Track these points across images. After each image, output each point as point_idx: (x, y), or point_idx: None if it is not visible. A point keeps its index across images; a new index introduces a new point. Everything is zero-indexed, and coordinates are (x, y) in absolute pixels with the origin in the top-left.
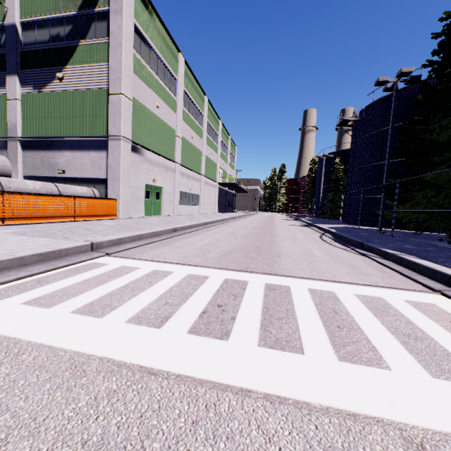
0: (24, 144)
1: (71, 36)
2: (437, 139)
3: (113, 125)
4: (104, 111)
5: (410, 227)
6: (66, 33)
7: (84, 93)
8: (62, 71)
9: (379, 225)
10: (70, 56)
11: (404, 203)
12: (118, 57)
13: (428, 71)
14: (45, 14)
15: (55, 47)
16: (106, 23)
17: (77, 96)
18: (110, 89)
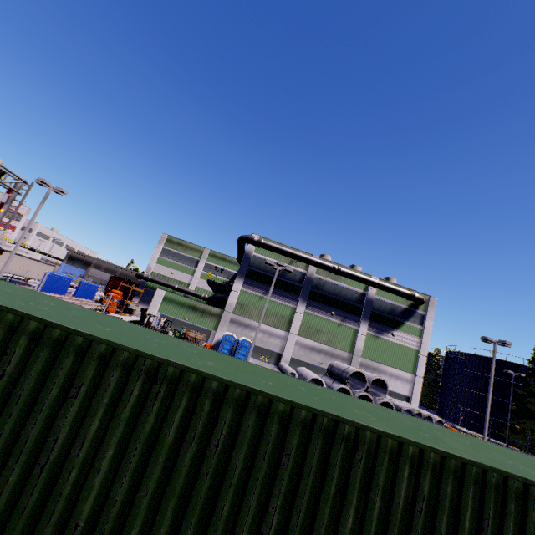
0: (360, 360)
1: (400, 315)
2: None
3: (419, 370)
4: (413, 360)
5: (523, 450)
6: (398, 313)
7: (404, 347)
8: (393, 331)
9: (506, 444)
10: (399, 325)
11: (515, 433)
12: (427, 339)
13: (525, 374)
14: (389, 299)
15: (392, 317)
16: (420, 318)
17: (400, 346)
18: (421, 352)
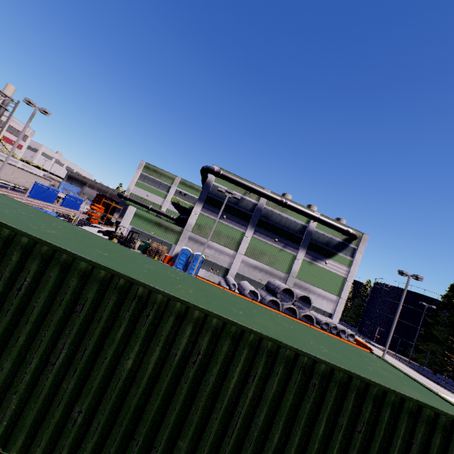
0: (295, 280)
1: (335, 247)
2: (439, 337)
3: (344, 294)
4: (340, 285)
5: (422, 365)
6: (333, 245)
7: (334, 273)
8: (326, 259)
9: (409, 359)
10: (332, 255)
11: (418, 352)
12: (355, 269)
13: (437, 307)
14: (327, 233)
15: (327, 248)
16: (352, 251)
17: (330, 273)
18: (347, 279)
